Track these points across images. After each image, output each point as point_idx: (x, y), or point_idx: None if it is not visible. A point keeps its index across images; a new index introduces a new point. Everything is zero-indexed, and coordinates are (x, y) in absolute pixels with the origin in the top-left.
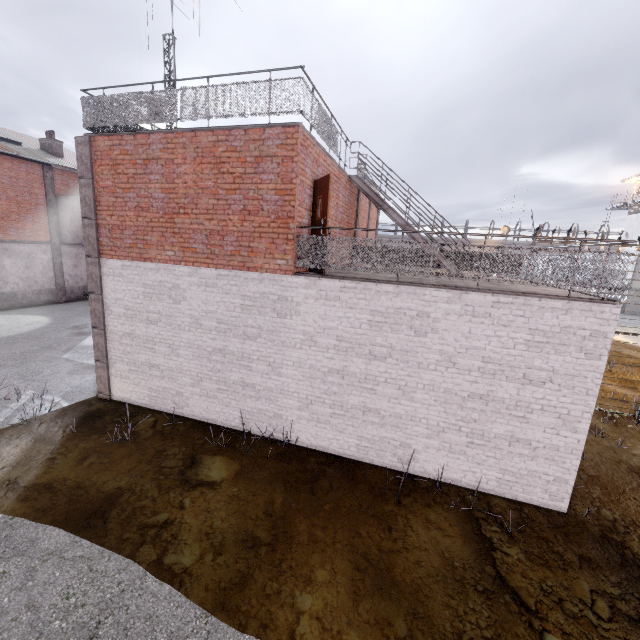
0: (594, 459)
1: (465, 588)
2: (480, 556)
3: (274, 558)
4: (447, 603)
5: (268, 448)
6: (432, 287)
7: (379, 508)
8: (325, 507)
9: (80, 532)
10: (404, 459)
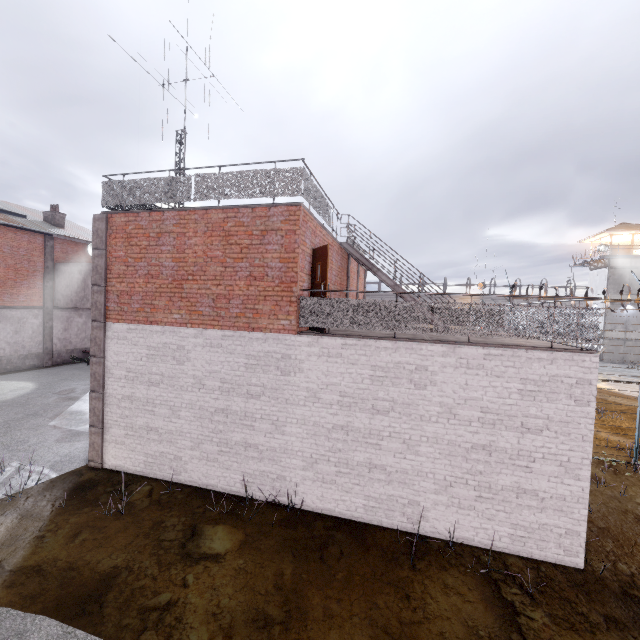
0: (601, 510)
1: None
2: (504, 622)
3: (289, 638)
4: None
5: (272, 514)
6: (427, 342)
7: (394, 574)
8: (338, 576)
9: (73, 620)
10: (414, 518)
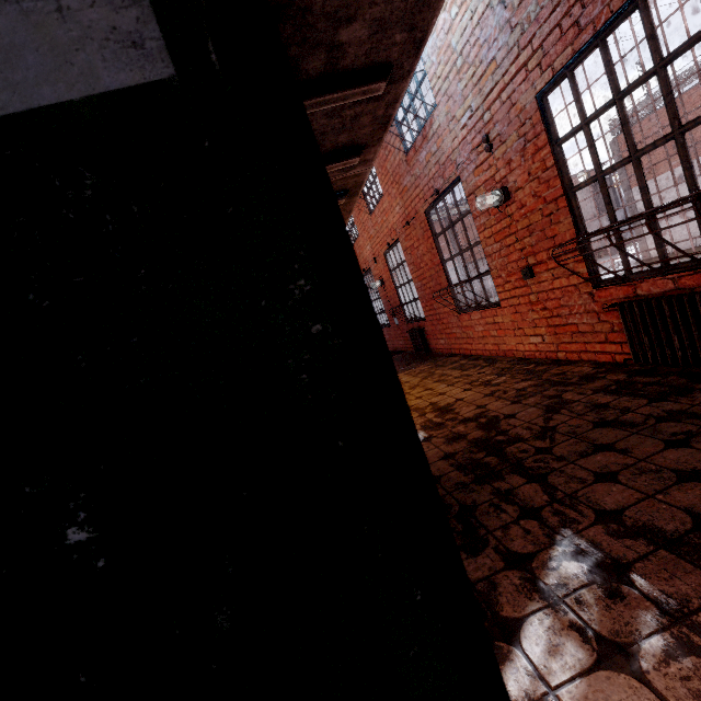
0: None
1: None
2: None
3: None
4: None
5: None
6: None
7: None
8: None
9: None
10: None
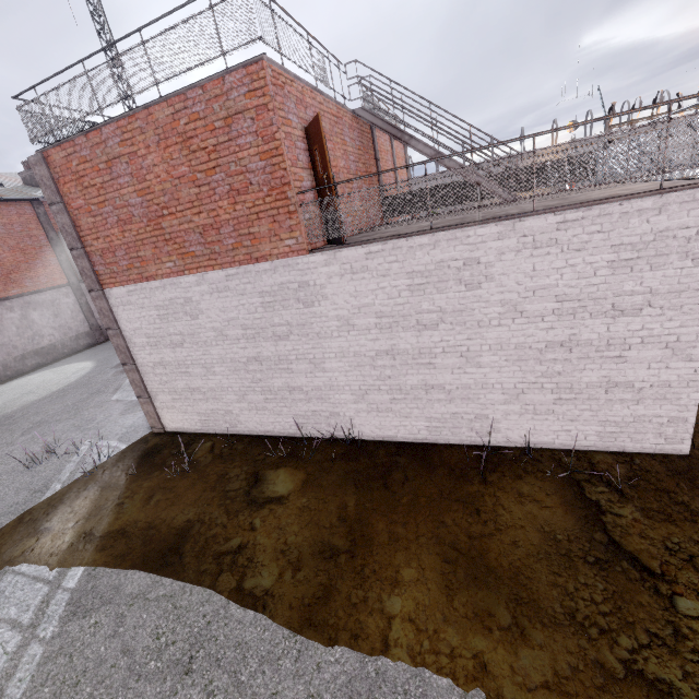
0: None
1: (573, 562)
2: (587, 523)
3: (355, 565)
4: (553, 582)
5: (332, 449)
6: (476, 225)
7: (462, 491)
8: (402, 501)
9: (159, 571)
10: (483, 432)
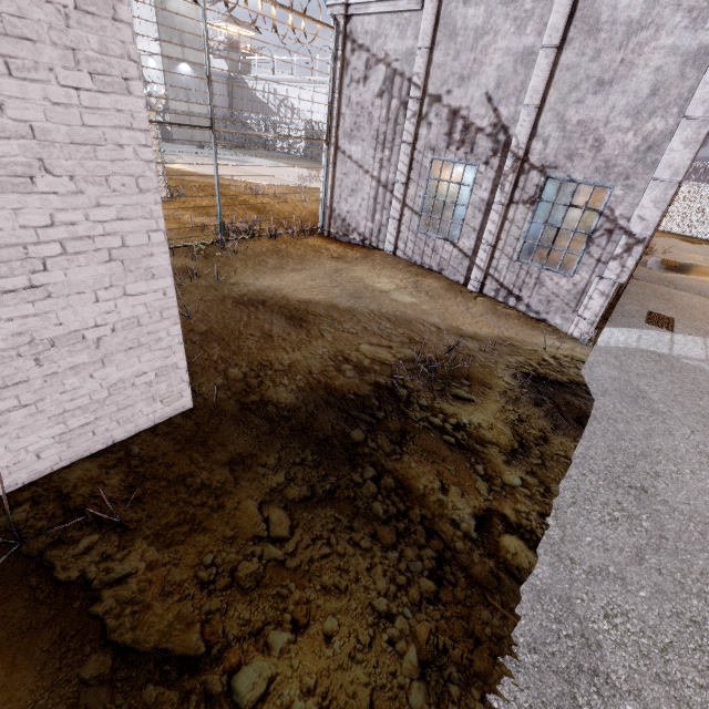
0: (200, 309)
1: None
2: (67, 655)
3: None
4: None
5: None
6: None
7: None
8: None
9: None
10: None
